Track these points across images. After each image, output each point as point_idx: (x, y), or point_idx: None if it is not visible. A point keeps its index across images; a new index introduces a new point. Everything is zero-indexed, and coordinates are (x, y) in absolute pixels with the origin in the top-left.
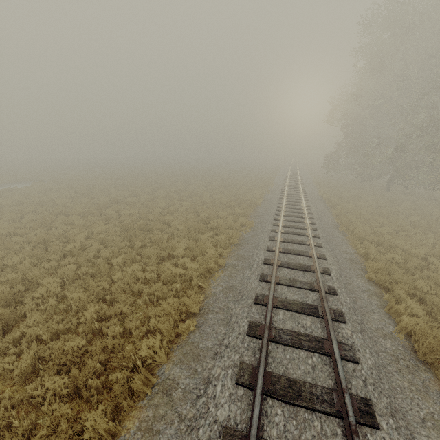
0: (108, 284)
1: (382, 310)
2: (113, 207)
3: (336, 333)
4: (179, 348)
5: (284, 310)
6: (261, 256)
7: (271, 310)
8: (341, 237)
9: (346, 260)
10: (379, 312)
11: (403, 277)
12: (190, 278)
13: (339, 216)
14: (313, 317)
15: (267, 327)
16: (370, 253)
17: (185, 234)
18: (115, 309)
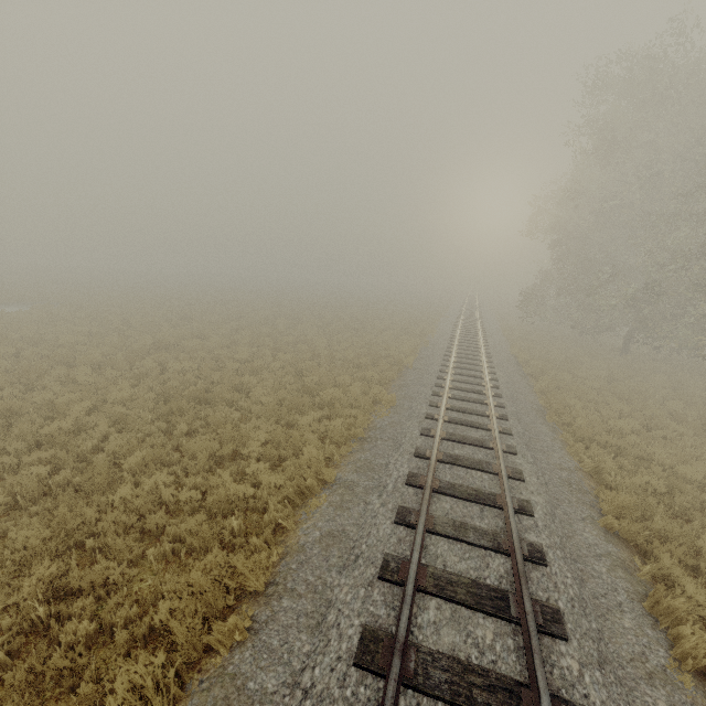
0: (96, 514)
1: (639, 605)
2: (156, 355)
3: (548, 668)
4: (202, 687)
5: (440, 598)
6: (403, 468)
7: (411, 601)
8: (550, 435)
9: (562, 483)
10: (634, 611)
11: (671, 527)
12: (263, 504)
13: (545, 393)
14: (499, 622)
15: (399, 649)
16: (605, 470)
17: (271, 414)
18: (92, 575)
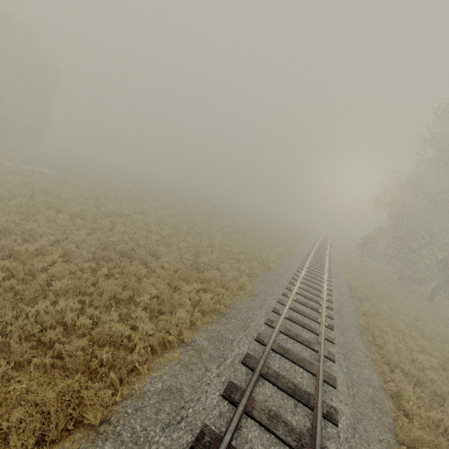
0: (12, 318)
1: None
2: (112, 218)
3: None
4: None
5: None
6: (244, 347)
7: None
8: (364, 351)
9: (367, 399)
10: None
11: None
12: (133, 345)
13: (366, 315)
14: None
15: None
16: (405, 397)
17: (167, 277)
18: None
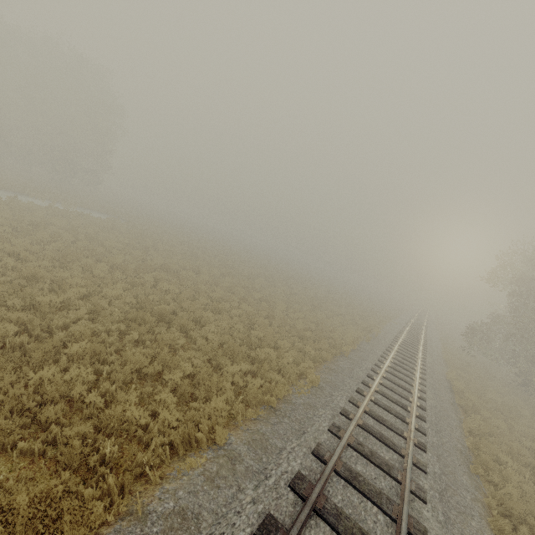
0: (9, 385)
1: None
2: (156, 273)
3: None
4: None
5: None
6: (295, 463)
7: None
8: (471, 490)
9: None
10: None
11: None
12: (149, 439)
13: (474, 434)
14: None
15: None
16: None
17: (209, 351)
18: None
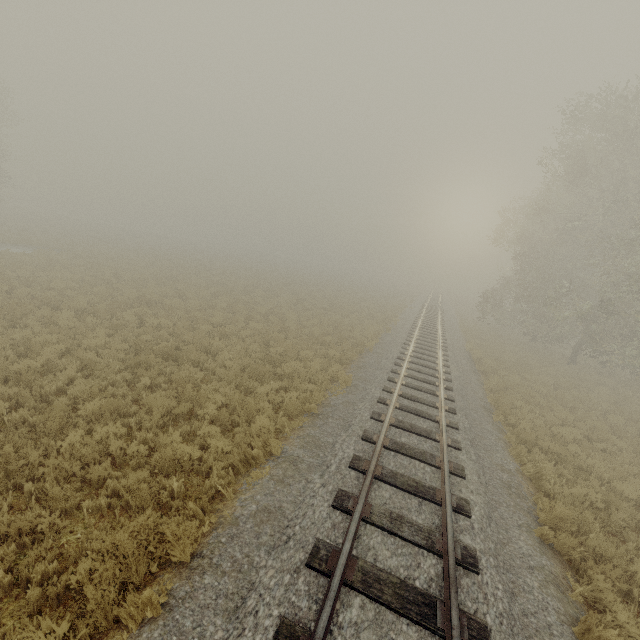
0: (40, 458)
1: (569, 630)
2: (137, 309)
3: None
4: None
5: (365, 596)
6: (349, 450)
7: (334, 597)
8: (495, 434)
9: (502, 485)
10: (563, 635)
11: (606, 546)
12: (208, 468)
13: (494, 391)
14: (423, 631)
15: None
16: (545, 477)
17: (232, 378)
18: (20, 522)
